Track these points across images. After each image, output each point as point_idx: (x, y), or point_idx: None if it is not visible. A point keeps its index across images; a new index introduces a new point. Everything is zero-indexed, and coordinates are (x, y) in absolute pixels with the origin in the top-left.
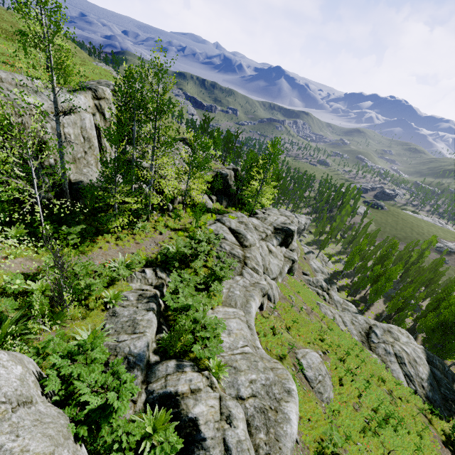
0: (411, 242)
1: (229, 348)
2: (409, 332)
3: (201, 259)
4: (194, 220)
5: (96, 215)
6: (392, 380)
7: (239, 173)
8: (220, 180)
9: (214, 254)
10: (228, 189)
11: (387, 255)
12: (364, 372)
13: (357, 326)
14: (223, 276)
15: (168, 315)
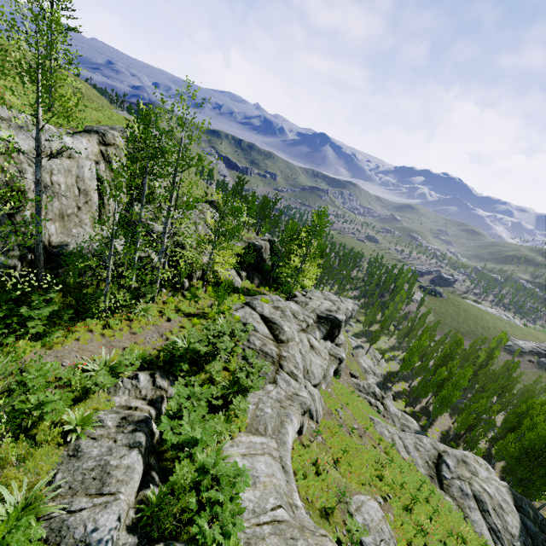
0: (478, 338)
1: (254, 512)
2: (484, 458)
3: (221, 358)
4: (216, 303)
5: (80, 291)
6: (475, 538)
7: (276, 245)
8: (253, 252)
9: (239, 352)
10: (262, 264)
11: (451, 354)
12: (437, 526)
13: (423, 453)
14: (250, 386)
15: (163, 450)
